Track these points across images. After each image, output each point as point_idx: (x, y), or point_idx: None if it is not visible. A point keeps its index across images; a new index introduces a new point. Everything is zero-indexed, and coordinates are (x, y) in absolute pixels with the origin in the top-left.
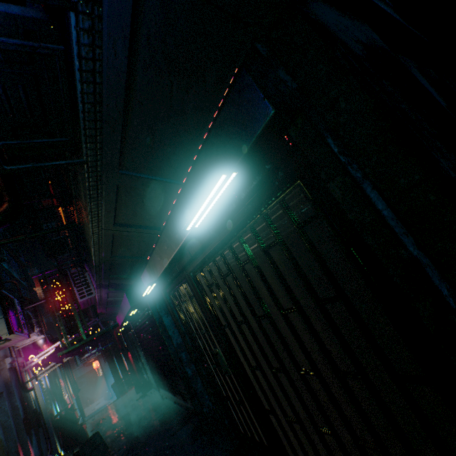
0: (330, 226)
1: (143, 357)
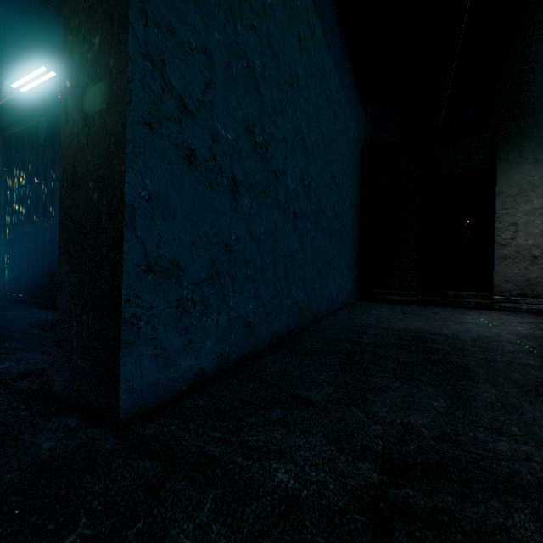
0: None
1: None
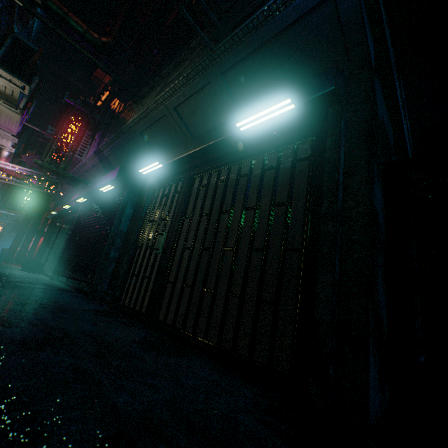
0: (312, 164)
1: (59, 244)
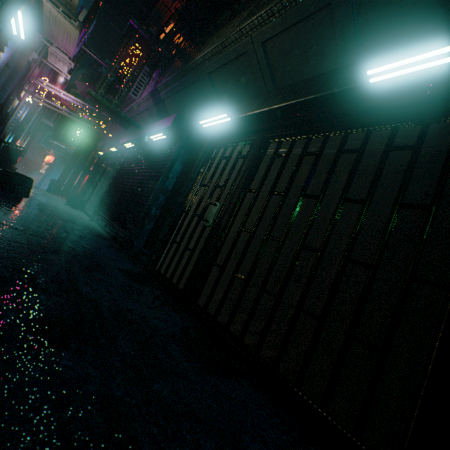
0: None
1: (102, 185)
